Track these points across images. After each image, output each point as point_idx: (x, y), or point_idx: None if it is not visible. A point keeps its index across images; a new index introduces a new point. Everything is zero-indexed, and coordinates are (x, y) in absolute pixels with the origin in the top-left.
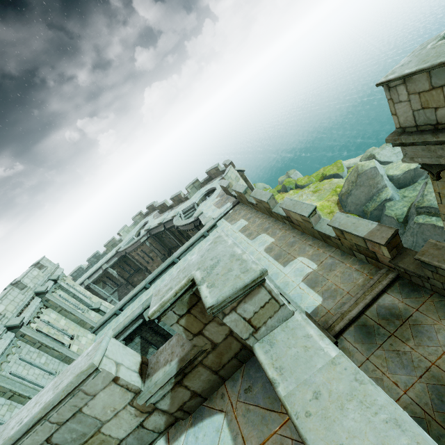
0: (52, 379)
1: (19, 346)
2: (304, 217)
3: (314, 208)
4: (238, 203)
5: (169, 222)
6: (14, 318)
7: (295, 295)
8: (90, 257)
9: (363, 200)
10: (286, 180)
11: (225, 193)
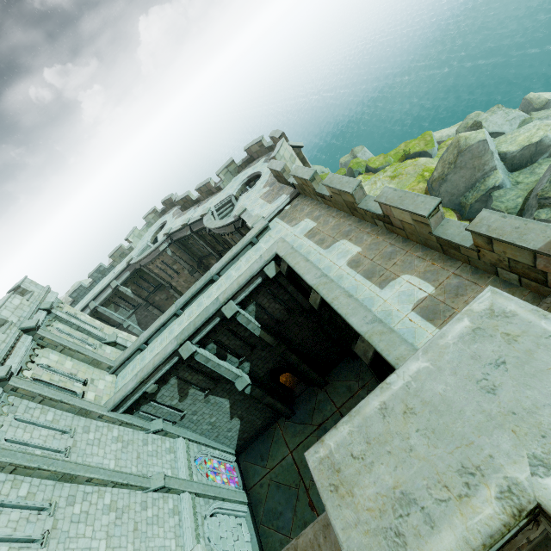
0: (67, 439)
1: (11, 404)
2: (419, 218)
3: (438, 204)
4: (298, 195)
5: (197, 222)
6: None
7: (403, 331)
8: (92, 272)
9: (462, 188)
10: (353, 161)
11: (277, 181)
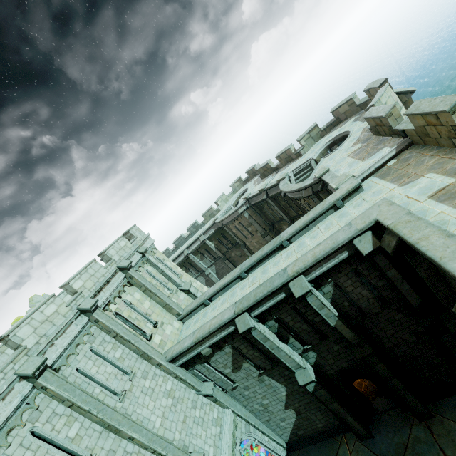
0: (126, 380)
1: (92, 334)
2: None
3: None
4: (410, 146)
5: (273, 188)
6: (88, 299)
7: None
8: (190, 227)
9: None
10: None
11: (373, 135)
